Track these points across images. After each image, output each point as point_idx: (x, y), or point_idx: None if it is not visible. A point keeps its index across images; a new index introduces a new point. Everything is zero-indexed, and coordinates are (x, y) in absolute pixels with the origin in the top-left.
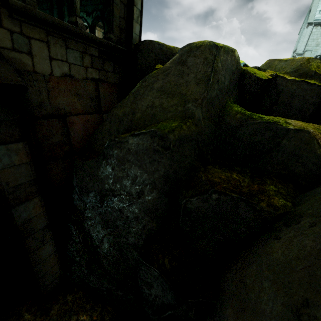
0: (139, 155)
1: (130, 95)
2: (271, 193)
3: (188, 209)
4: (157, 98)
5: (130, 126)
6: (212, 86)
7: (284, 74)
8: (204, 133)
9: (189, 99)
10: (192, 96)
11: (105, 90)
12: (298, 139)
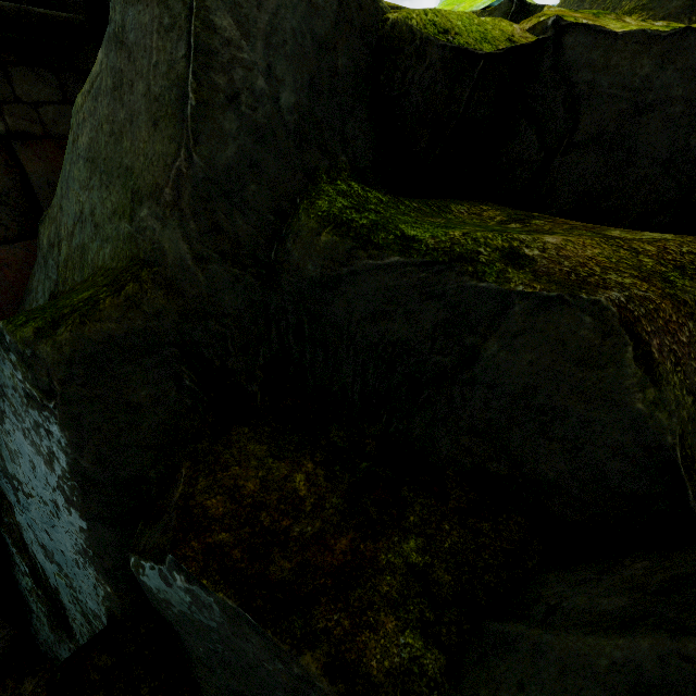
0: (10, 401)
1: (60, 178)
2: (384, 590)
3: (147, 587)
4: (86, 187)
5: (56, 283)
6: (208, 124)
7: (624, 16)
8: (220, 310)
9: (141, 189)
10: (148, 174)
11: (48, 164)
12: (549, 340)
